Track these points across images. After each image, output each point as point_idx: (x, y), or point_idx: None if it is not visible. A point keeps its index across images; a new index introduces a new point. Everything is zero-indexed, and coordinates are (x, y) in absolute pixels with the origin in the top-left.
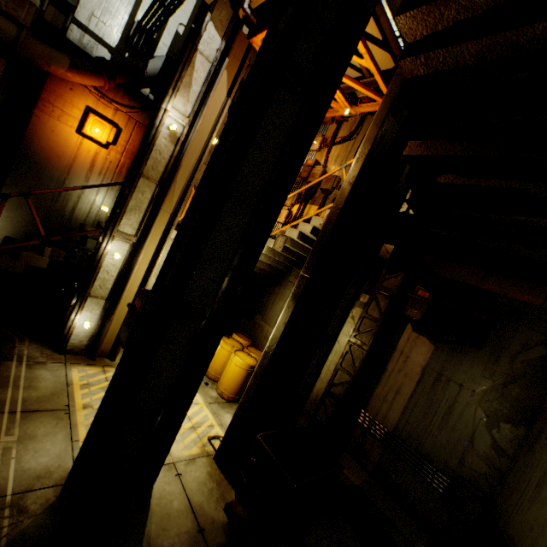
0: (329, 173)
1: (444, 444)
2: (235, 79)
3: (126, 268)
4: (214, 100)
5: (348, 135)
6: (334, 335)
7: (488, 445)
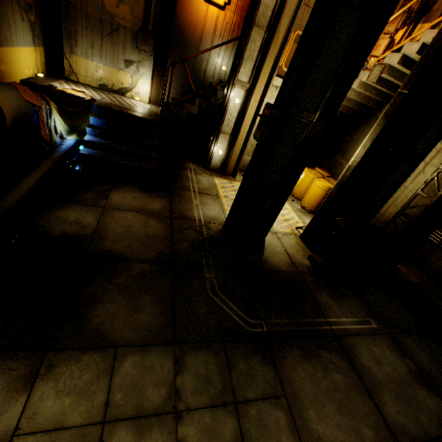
0: None
1: None
2: None
3: (242, 111)
4: None
5: None
6: (422, 154)
7: None
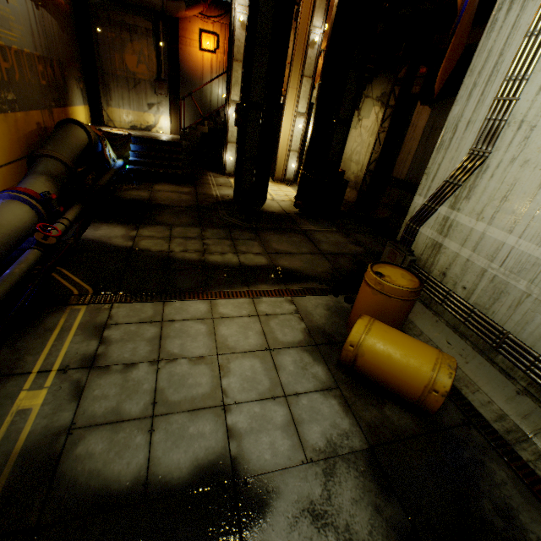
0: None
1: None
2: None
3: None
4: None
5: None
6: (348, 119)
7: None
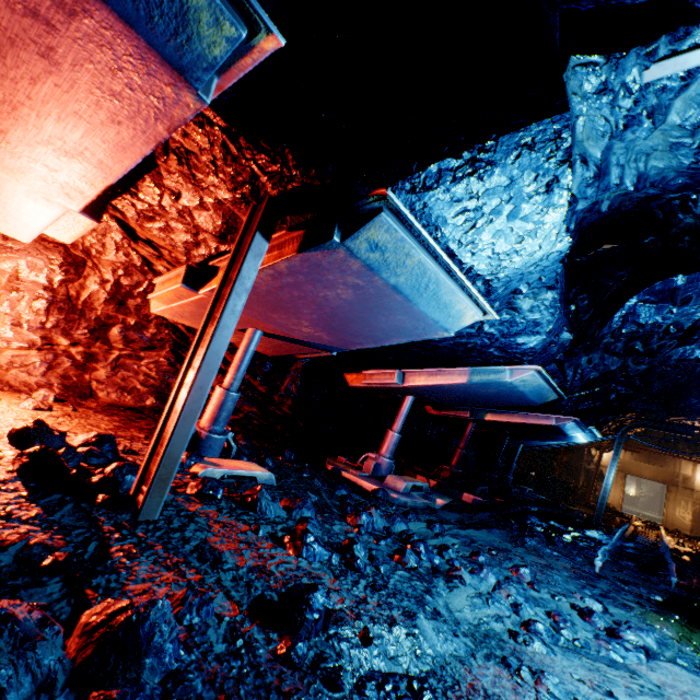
0: None
1: None
2: None
3: None
4: None
5: None
6: None
7: None
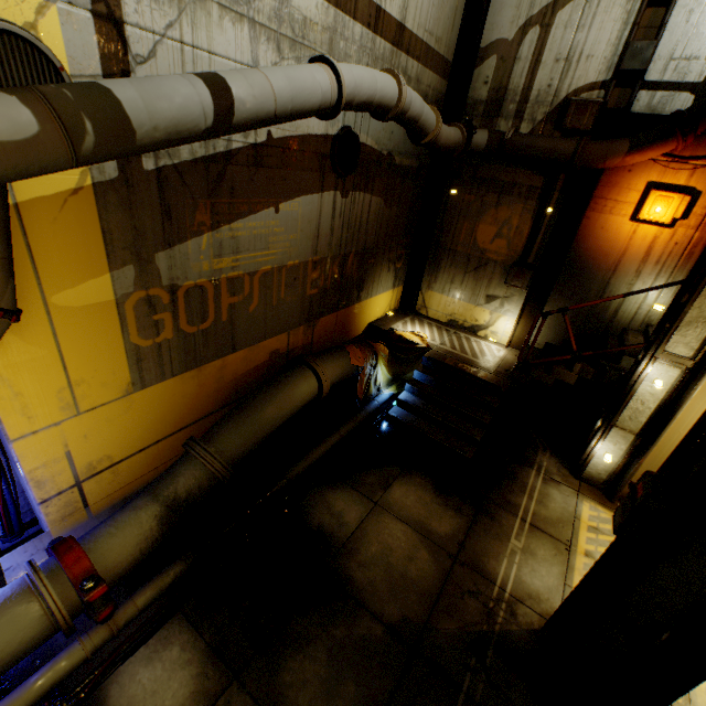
0: None
1: None
2: None
3: (670, 401)
4: None
5: None
6: None
7: None
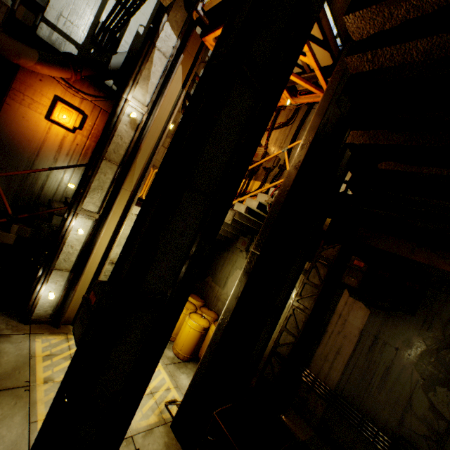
0: (272, 155)
1: (384, 404)
2: (189, 73)
3: (89, 242)
4: (171, 91)
5: (285, 121)
6: (282, 305)
7: (426, 408)
